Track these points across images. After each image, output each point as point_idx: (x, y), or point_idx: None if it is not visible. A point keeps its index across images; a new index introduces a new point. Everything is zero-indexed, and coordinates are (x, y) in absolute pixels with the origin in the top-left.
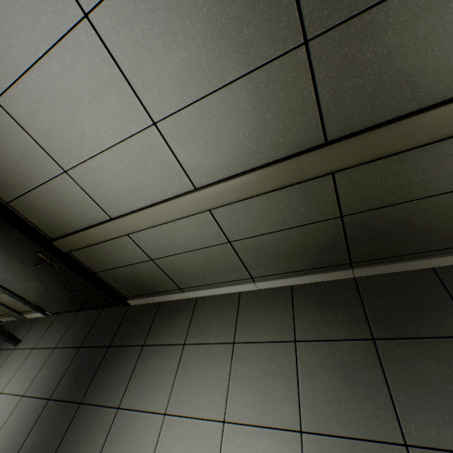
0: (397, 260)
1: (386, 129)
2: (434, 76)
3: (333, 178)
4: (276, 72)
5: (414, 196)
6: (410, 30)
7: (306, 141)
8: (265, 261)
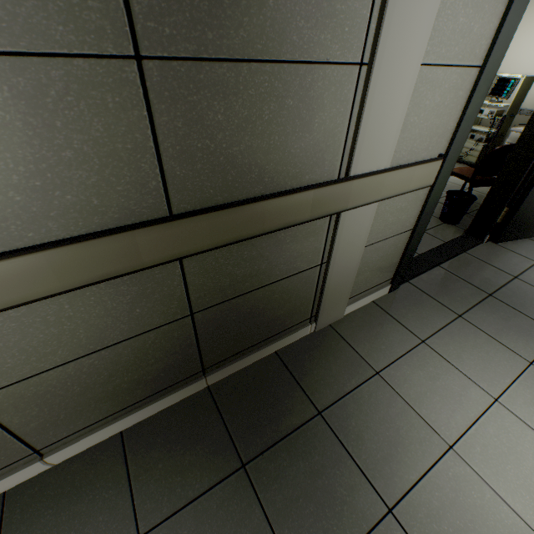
0: (248, 352)
1: (240, 209)
2: (276, 164)
3: (182, 264)
4: (83, 80)
5: (262, 283)
6: (258, 108)
7: (141, 209)
8: (68, 410)
